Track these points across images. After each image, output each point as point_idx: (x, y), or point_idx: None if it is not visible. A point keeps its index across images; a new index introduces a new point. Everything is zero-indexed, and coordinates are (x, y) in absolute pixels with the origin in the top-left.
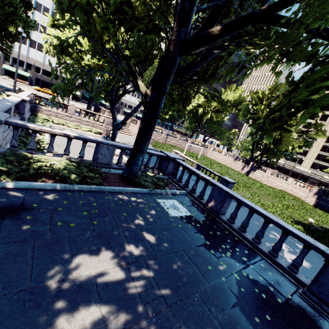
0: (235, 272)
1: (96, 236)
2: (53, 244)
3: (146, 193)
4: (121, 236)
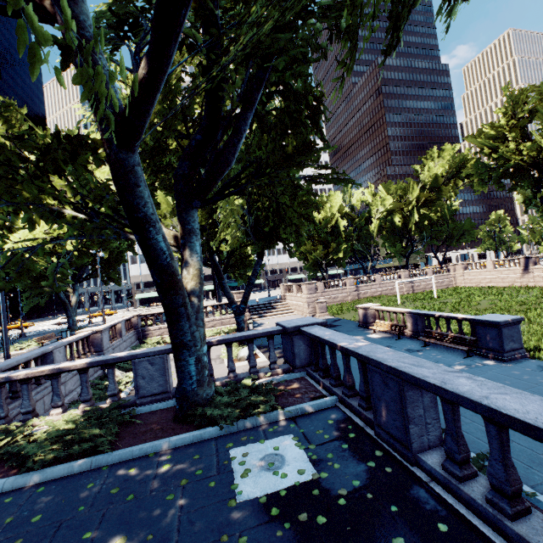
0: None
1: None
2: None
3: (215, 436)
4: None
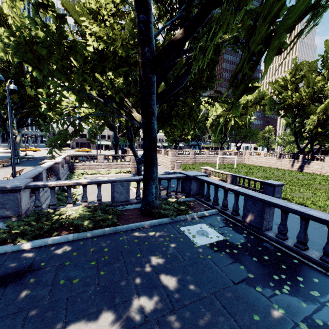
0: (302, 320)
1: (100, 292)
2: (47, 312)
3: (168, 222)
4: (130, 286)
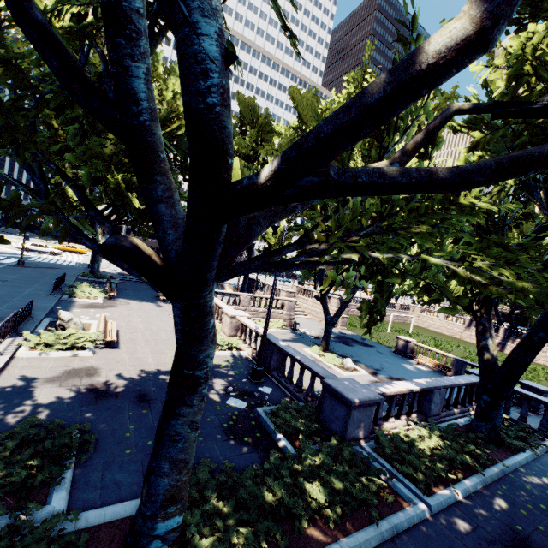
0: None
1: None
2: None
3: (531, 460)
4: None
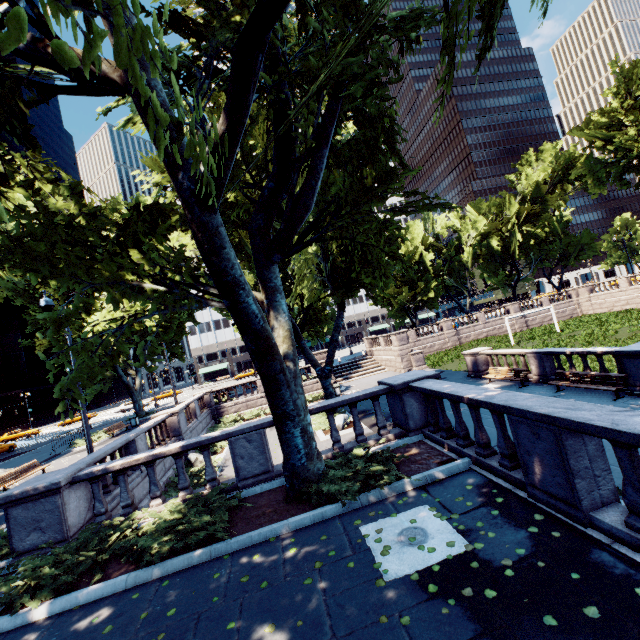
0: None
1: None
2: None
3: (338, 514)
4: None
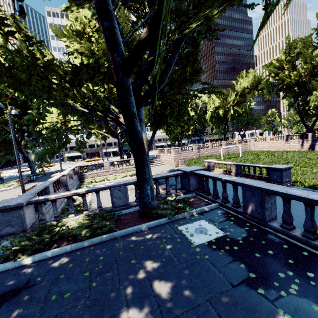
0: None
1: (89, 306)
2: None
3: (166, 222)
4: (121, 297)
